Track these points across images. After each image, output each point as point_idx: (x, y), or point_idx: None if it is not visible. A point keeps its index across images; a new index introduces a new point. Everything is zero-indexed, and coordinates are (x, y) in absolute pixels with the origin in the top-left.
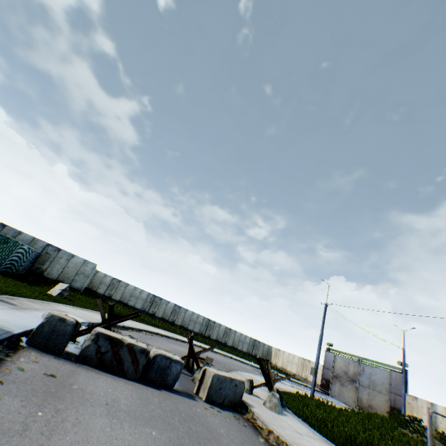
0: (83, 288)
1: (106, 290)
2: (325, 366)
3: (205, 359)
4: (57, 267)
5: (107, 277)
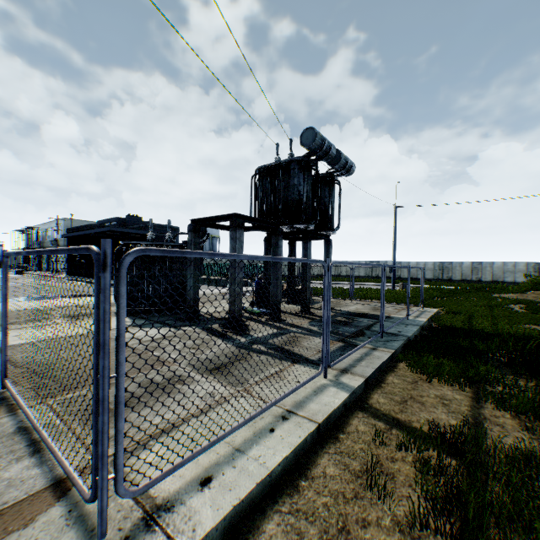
0: (313, 275)
1: (335, 271)
2: None
3: None
4: None
5: None
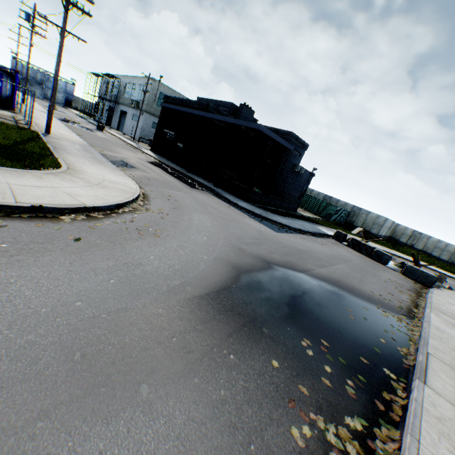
0: (384, 236)
1: (407, 240)
2: None
3: (438, 276)
4: (360, 220)
5: (407, 229)
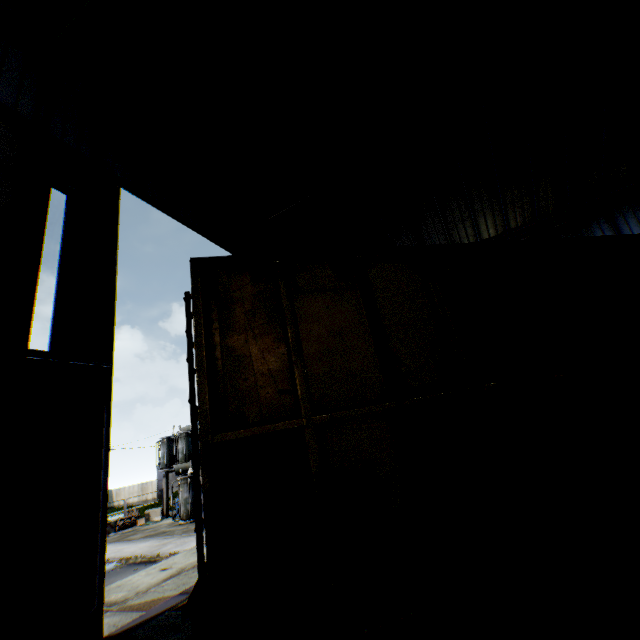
0: None
1: None
2: (160, 479)
3: None
4: None
5: None
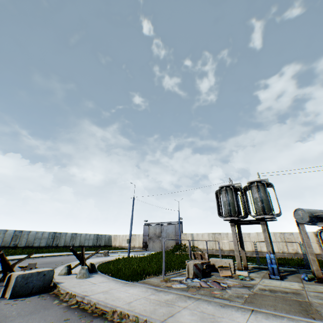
0: None
1: None
2: (144, 235)
3: (29, 266)
4: None
5: None
